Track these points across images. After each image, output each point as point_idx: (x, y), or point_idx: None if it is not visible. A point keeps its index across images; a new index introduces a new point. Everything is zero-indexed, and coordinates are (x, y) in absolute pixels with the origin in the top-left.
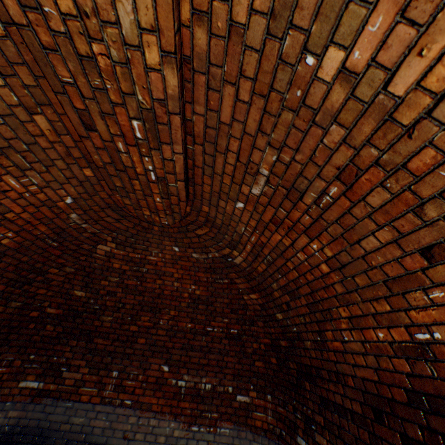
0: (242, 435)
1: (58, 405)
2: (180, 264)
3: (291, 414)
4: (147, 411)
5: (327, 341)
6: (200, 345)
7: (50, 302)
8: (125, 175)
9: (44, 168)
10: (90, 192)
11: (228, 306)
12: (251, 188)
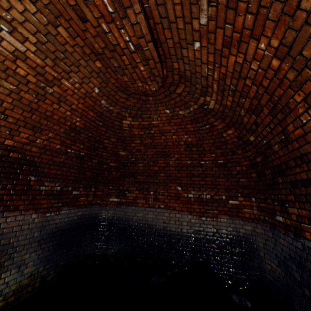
0: (236, 222)
1: (128, 208)
2: (173, 122)
3: (270, 205)
4: (173, 210)
5: (290, 135)
6: (198, 174)
7: (110, 160)
8: (116, 54)
9: (76, 69)
10: (105, 81)
11: (213, 145)
12: (199, 19)
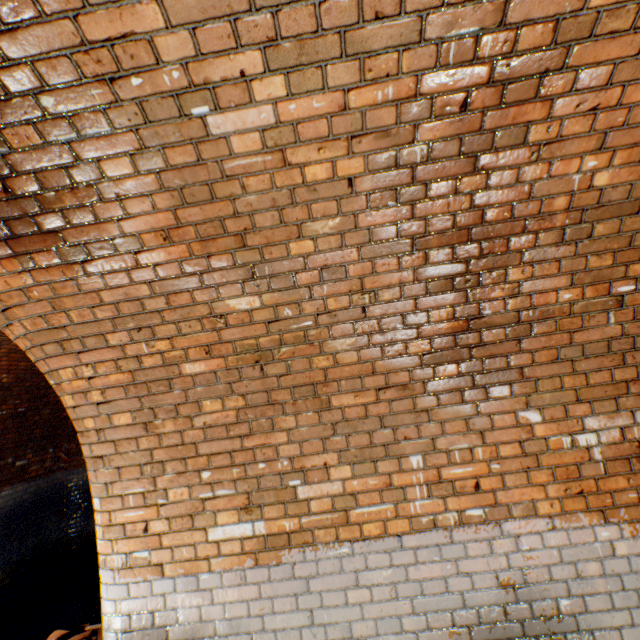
0: None
1: None
2: None
3: None
4: None
5: None
6: None
7: None
8: None
9: None
10: None
11: None
12: None
